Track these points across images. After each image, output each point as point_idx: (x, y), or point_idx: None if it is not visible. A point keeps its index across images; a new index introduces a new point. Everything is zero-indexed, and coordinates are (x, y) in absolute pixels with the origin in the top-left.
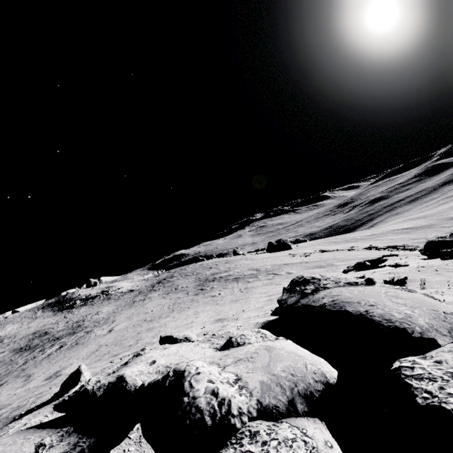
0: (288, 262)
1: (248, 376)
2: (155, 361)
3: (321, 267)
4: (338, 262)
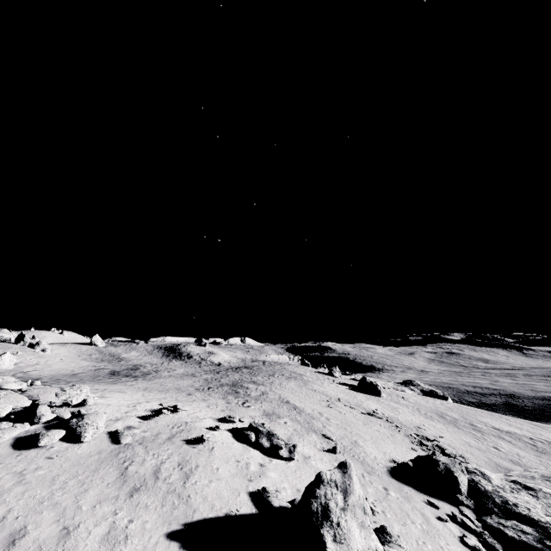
0: (296, 402)
1: (1, 382)
2: (4, 377)
3: (270, 415)
4: (287, 419)
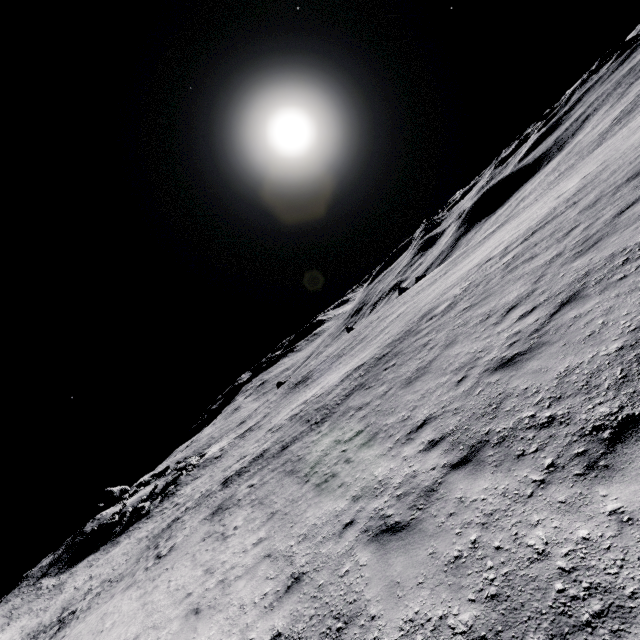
0: None
1: None
2: None
3: None
4: None
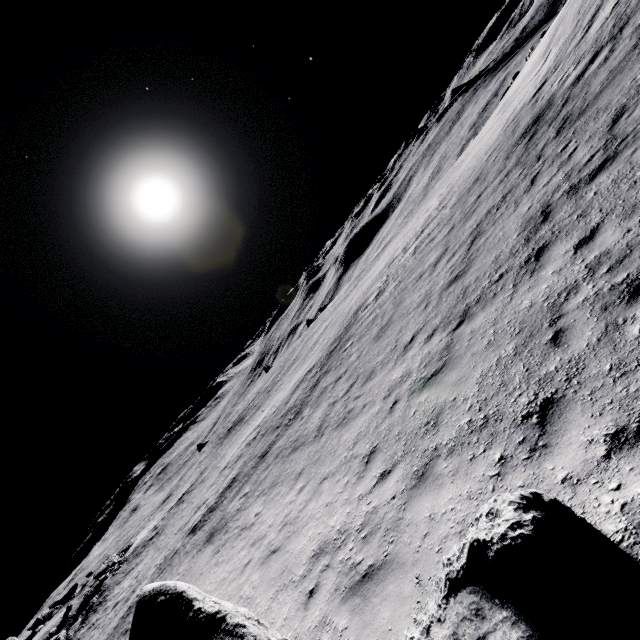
0: None
1: None
2: None
3: None
4: None
